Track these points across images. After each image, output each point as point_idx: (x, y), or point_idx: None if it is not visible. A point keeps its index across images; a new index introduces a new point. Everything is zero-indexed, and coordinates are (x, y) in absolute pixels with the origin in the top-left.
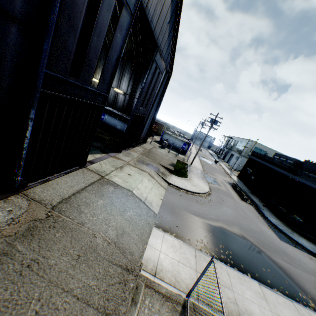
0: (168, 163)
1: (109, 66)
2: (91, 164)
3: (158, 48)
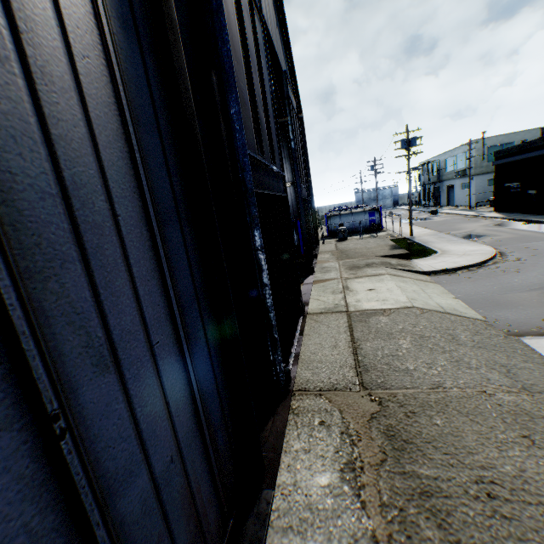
0: (387, 249)
1: (271, 123)
2: (307, 305)
3: (284, 73)
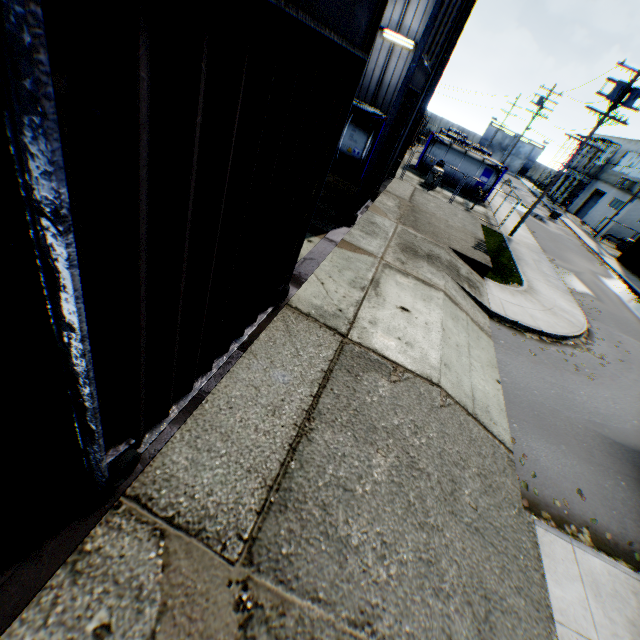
0: (470, 243)
1: None
2: (298, 286)
3: None
